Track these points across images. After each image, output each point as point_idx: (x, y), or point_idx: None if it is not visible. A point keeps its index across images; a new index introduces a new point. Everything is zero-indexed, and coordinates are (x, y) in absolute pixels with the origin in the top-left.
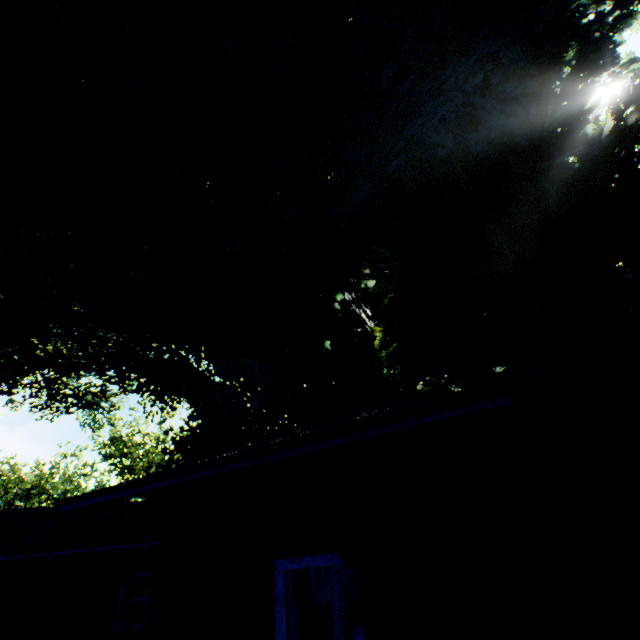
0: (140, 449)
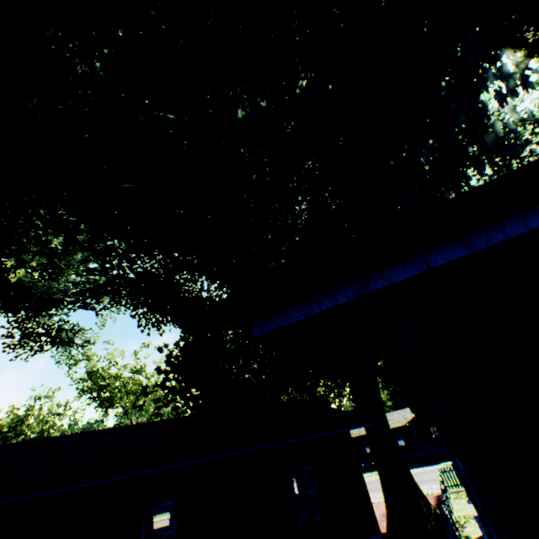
0: (117, 381)
